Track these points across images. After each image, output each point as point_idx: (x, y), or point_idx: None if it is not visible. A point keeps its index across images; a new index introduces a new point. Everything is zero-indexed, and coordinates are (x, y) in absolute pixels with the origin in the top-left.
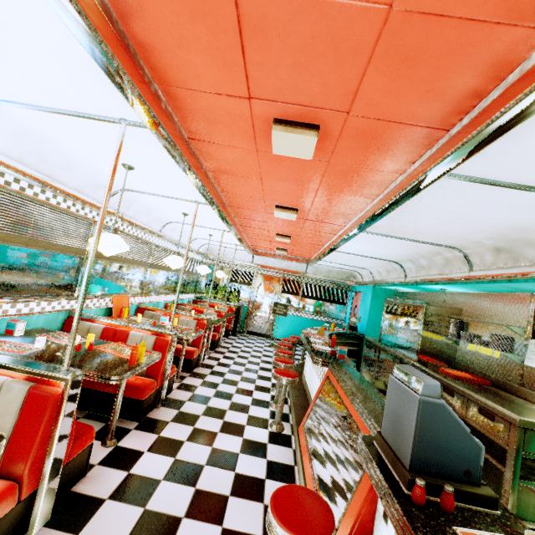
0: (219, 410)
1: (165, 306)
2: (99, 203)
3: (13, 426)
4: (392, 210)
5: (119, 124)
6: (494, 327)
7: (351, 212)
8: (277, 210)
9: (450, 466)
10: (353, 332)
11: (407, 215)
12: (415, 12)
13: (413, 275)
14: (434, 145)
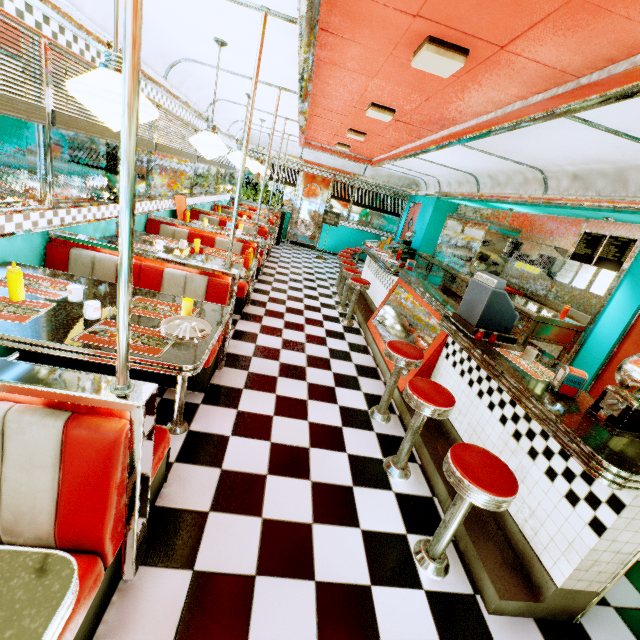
0: (297, 310)
1: (211, 209)
2: (161, 79)
3: None
4: (500, 133)
5: (257, 11)
6: (544, 248)
7: (452, 122)
8: (373, 109)
9: (498, 325)
10: (406, 247)
11: (509, 136)
12: (592, 3)
13: (486, 191)
14: (562, 85)
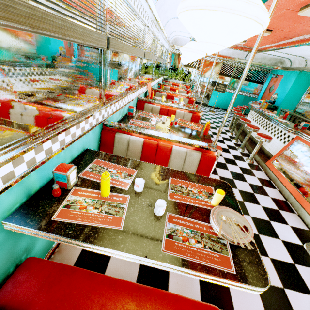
0: None
1: (158, 87)
2: (153, 6)
3: (195, 171)
4: None
5: None
6: None
7: None
8: None
9: None
10: (271, 105)
11: None
12: None
13: None
14: None
